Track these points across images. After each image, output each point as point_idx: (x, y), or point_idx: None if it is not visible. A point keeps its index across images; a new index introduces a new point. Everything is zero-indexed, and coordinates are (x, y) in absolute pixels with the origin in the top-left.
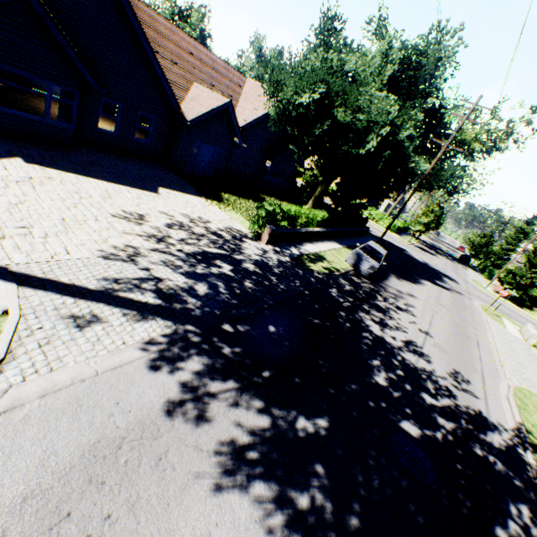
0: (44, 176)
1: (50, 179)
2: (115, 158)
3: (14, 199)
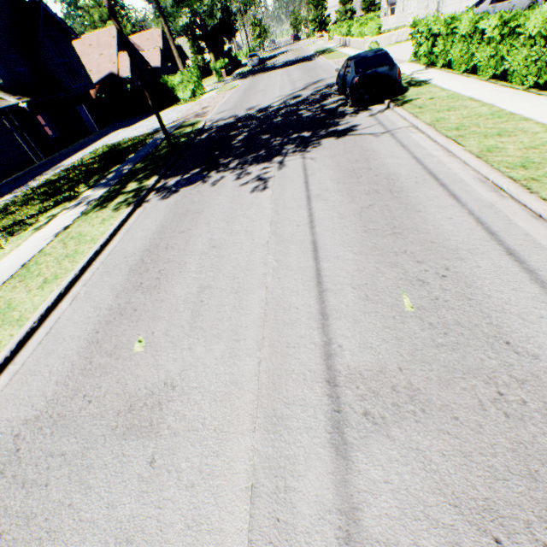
0: None
1: None
2: None
3: None
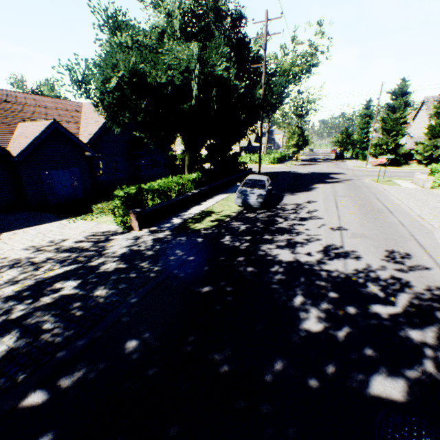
0: None
1: None
2: None
3: None
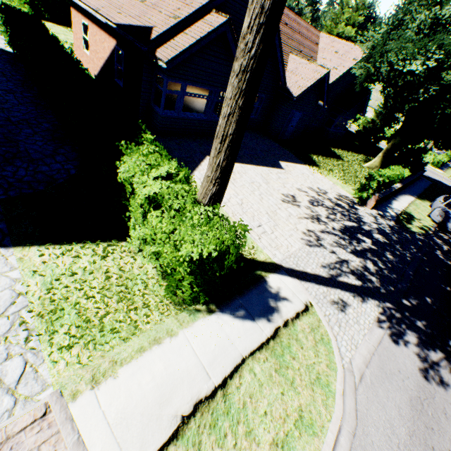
0: None
1: (233, 173)
2: None
3: (236, 199)
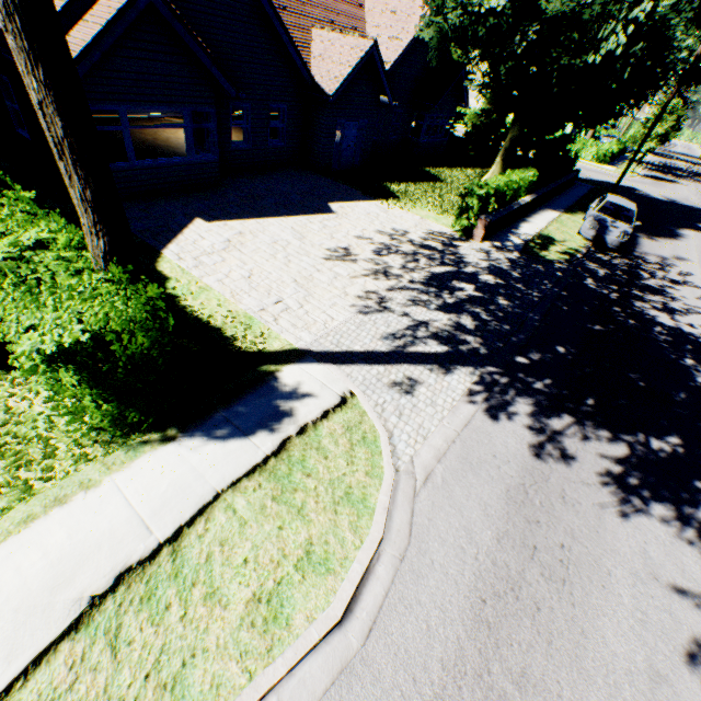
0: (234, 233)
1: (242, 235)
2: (260, 179)
3: (241, 272)
